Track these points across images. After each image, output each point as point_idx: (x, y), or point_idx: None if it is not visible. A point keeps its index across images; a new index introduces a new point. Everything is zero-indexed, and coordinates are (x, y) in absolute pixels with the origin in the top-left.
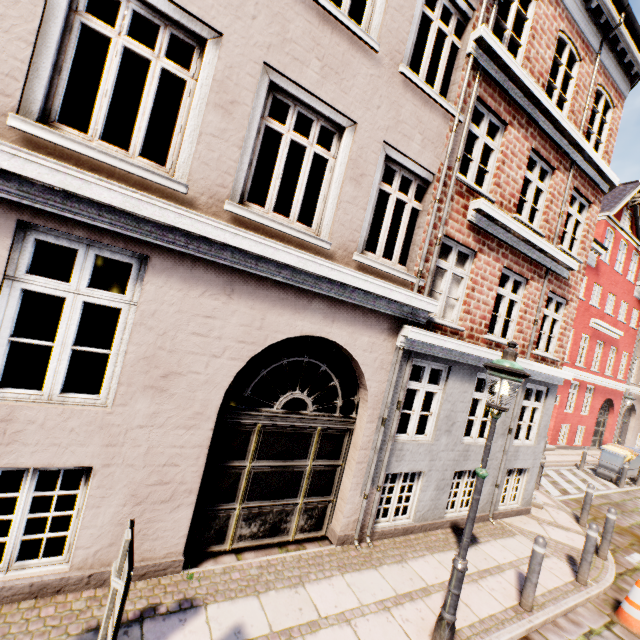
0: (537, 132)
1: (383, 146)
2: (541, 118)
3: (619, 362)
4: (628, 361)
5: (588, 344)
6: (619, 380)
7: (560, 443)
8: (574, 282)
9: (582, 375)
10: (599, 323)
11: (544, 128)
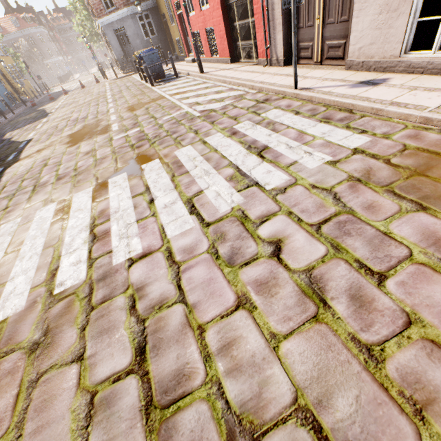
0: None
1: None
2: None
3: None
4: None
5: None
6: None
7: (202, 56)
8: None
9: None
10: None
11: None
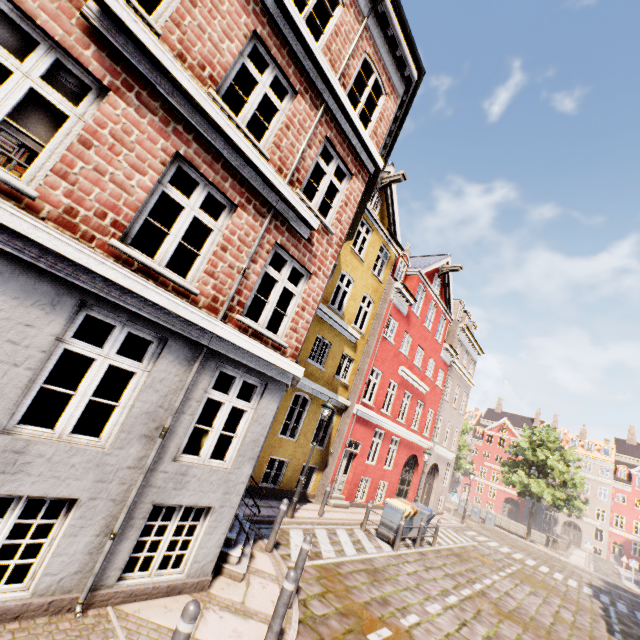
0: (268, 21)
1: None
2: (271, 2)
3: (425, 418)
4: (434, 419)
5: (396, 392)
6: (425, 437)
7: (359, 500)
8: (322, 254)
9: (386, 423)
10: (407, 372)
11: (276, 19)
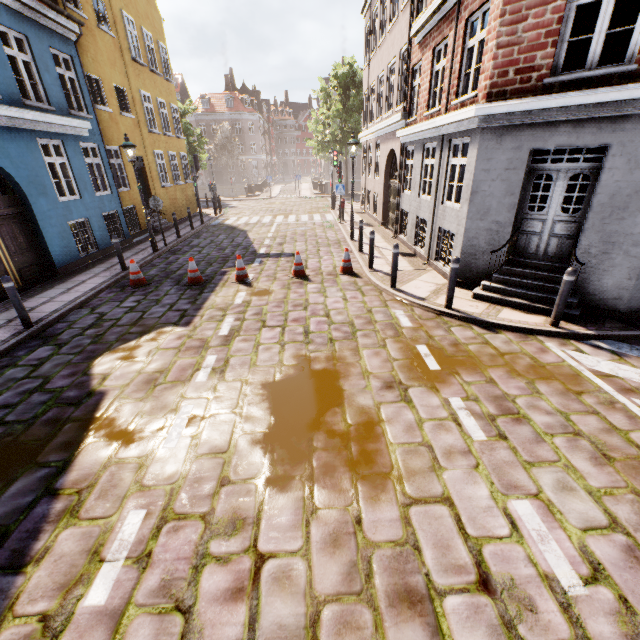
0: None
1: (401, 52)
2: None
3: None
4: None
5: None
6: None
7: None
8: None
9: None
10: None
11: None
